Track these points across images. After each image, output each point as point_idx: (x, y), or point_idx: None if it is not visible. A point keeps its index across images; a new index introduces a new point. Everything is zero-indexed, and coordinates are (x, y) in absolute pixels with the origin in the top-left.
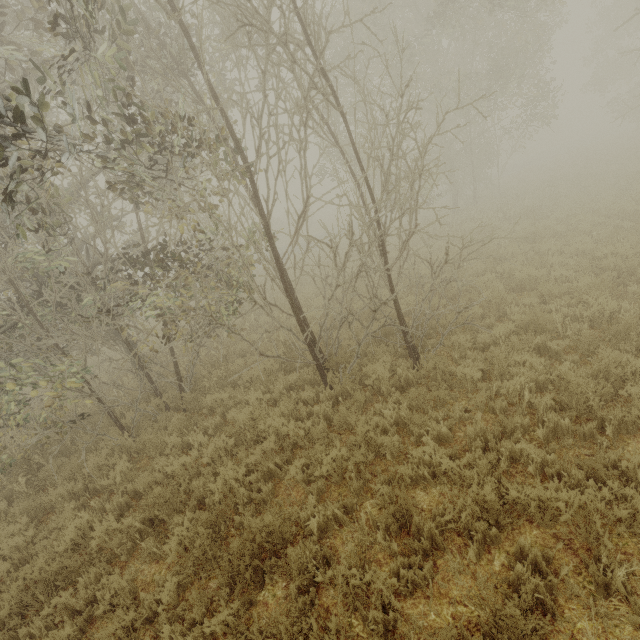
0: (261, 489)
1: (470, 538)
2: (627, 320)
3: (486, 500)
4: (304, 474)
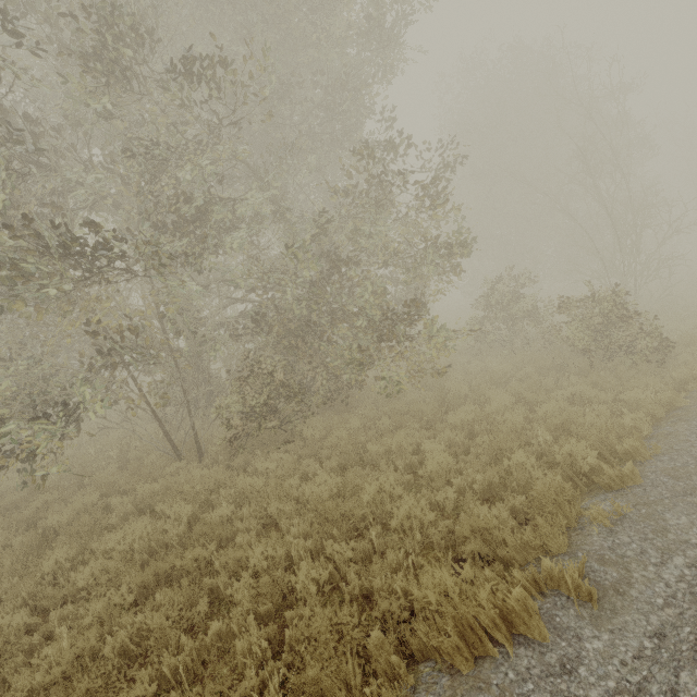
0: None
1: None
2: None
3: None
4: None
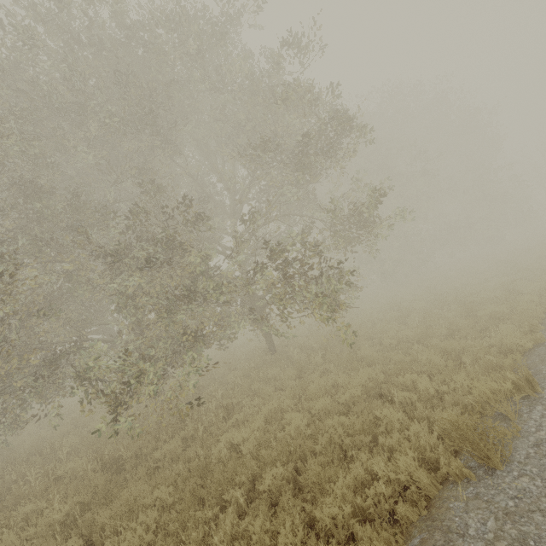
0: None
1: None
2: None
3: None
4: None
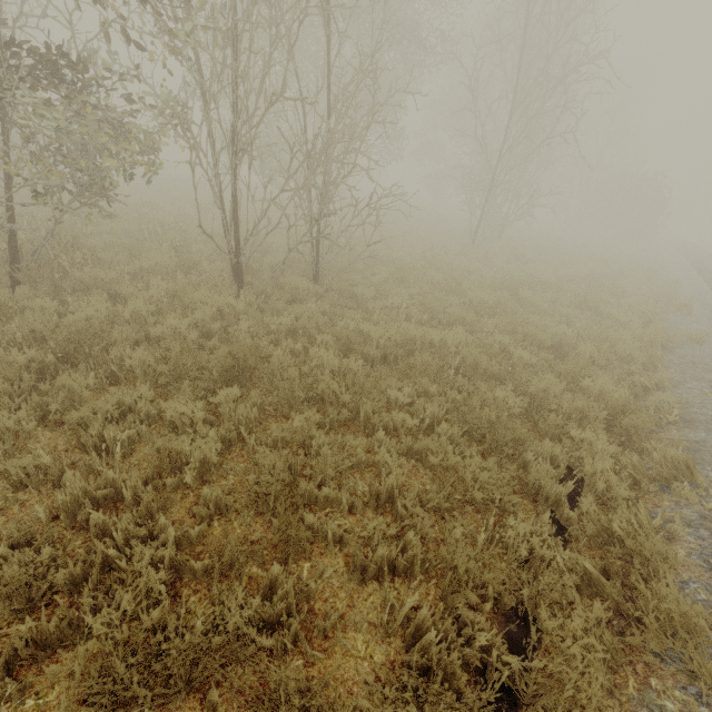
0: (200, 347)
1: (384, 363)
2: (448, 281)
3: (400, 335)
4: (249, 336)
